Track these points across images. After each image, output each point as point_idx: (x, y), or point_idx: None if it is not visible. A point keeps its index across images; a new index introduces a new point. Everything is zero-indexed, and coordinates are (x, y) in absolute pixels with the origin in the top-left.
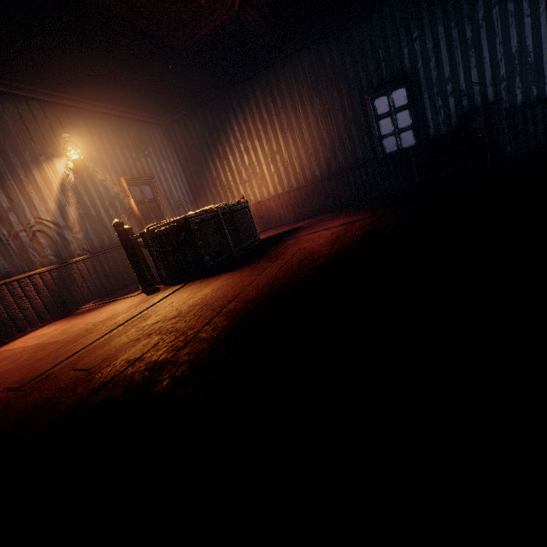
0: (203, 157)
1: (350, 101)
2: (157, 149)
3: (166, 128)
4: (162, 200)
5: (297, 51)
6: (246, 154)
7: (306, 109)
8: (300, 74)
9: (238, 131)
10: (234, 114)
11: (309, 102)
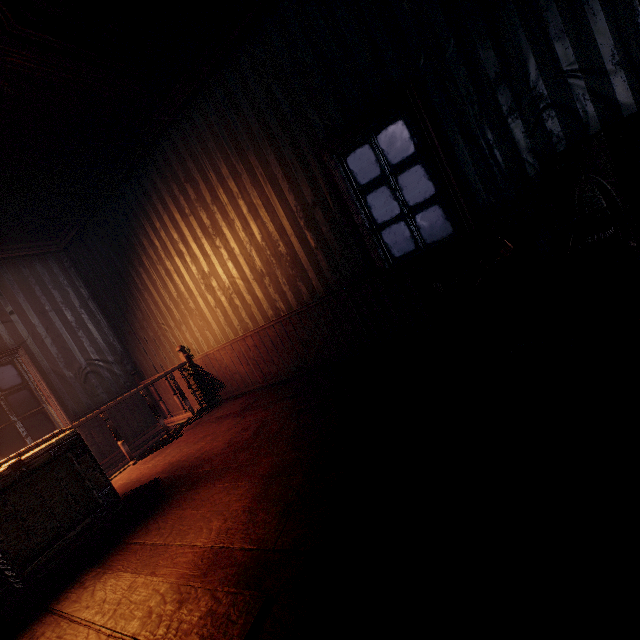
0: (119, 290)
1: (302, 168)
2: (40, 293)
3: (66, 253)
4: (39, 382)
5: (194, 98)
6: (170, 280)
7: (233, 196)
8: (208, 137)
9: (149, 246)
10: (137, 220)
11: (236, 183)
